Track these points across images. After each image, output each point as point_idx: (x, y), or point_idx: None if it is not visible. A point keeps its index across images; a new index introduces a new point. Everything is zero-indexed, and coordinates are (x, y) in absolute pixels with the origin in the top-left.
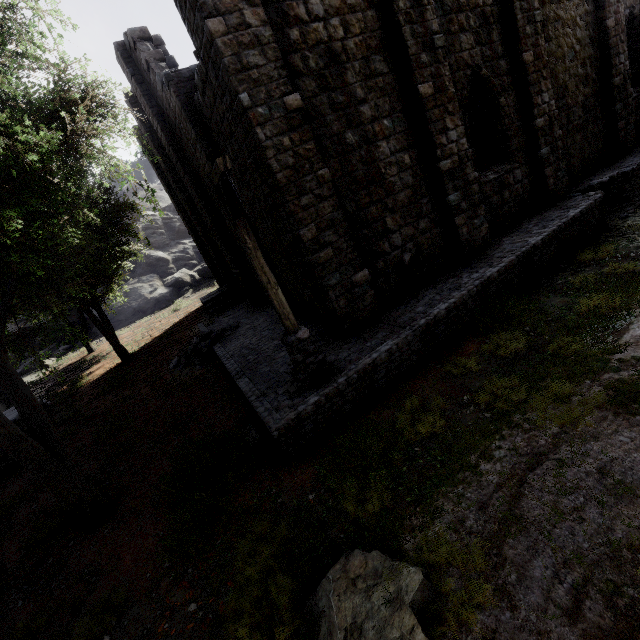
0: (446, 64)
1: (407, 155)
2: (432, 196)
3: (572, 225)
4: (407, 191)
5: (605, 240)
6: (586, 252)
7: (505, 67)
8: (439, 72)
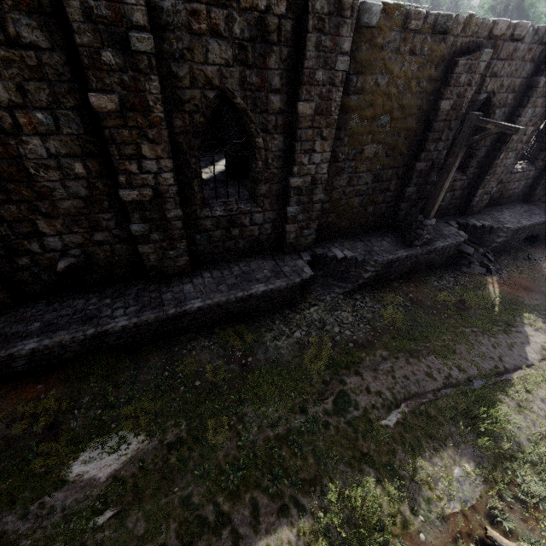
0: (154, 78)
1: (80, 164)
2: (119, 214)
3: (247, 300)
4: (77, 201)
5: (275, 319)
6: (241, 328)
7: (278, 105)
8: (138, 85)
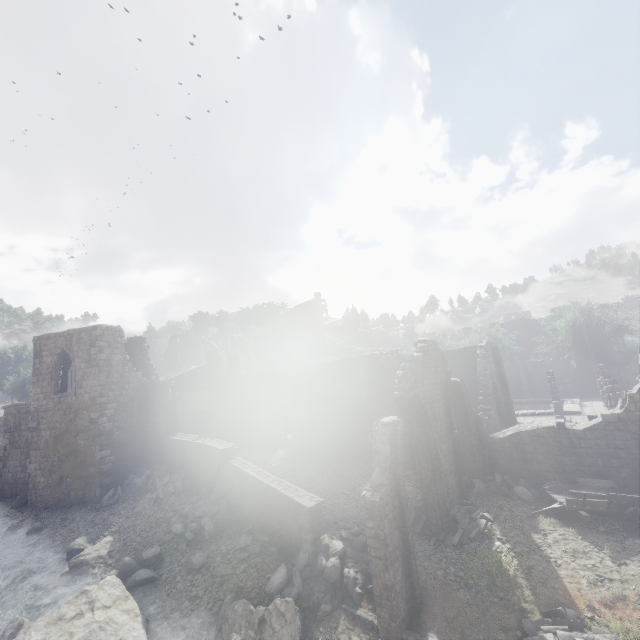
0: None
1: None
2: None
3: None
4: None
5: None
6: None
7: None
8: None
